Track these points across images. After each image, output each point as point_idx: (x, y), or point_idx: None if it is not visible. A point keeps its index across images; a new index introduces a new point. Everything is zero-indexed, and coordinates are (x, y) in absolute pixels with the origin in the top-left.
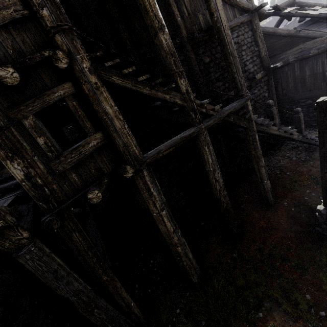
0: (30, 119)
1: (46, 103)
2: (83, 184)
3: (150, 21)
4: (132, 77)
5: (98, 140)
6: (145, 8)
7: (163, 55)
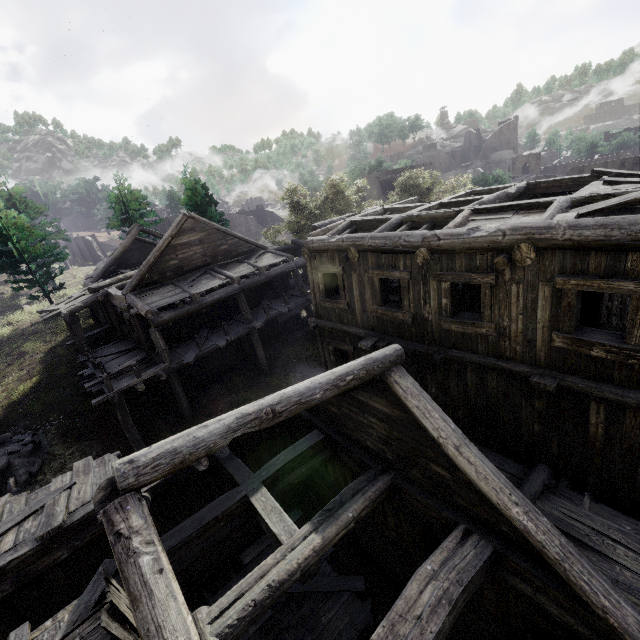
0: None
1: None
2: None
3: None
4: None
5: None
6: None
7: None
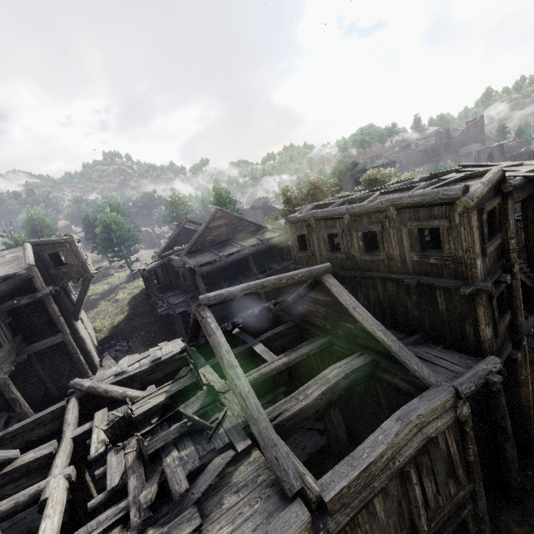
0: (495, 300)
1: (500, 291)
2: (500, 346)
3: (533, 239)
4: (525, 275)
5: (509, 316)
6: (533, 232)
7: (533, 259)
